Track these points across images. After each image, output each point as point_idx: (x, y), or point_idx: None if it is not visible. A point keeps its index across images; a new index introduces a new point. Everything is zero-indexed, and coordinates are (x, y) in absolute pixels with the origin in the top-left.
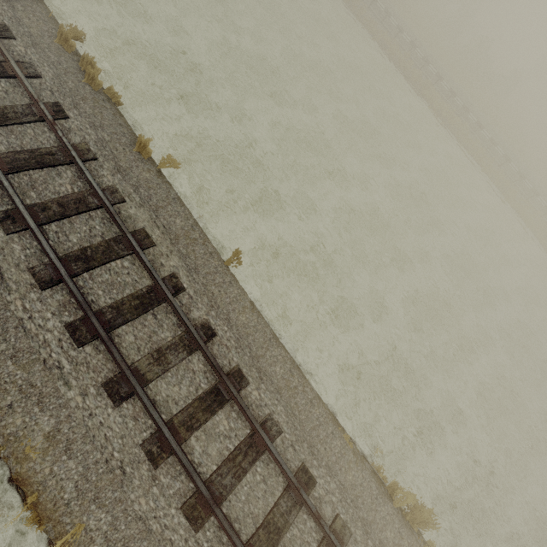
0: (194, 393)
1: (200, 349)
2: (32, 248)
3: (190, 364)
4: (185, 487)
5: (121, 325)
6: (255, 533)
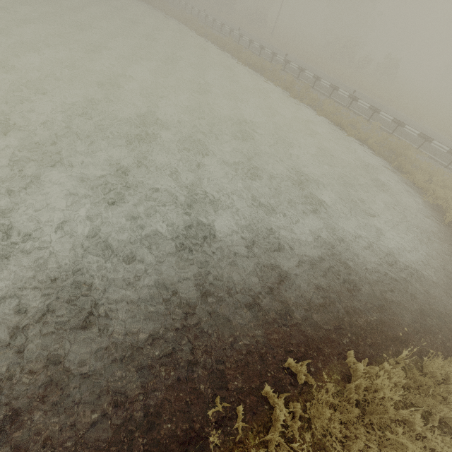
0: None
1: None
2: None
3: None
4: None
5: None
6: None
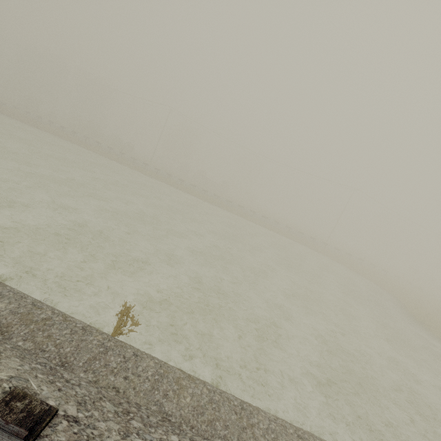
0: None
1: None
2: None
3: None
4: None
5: None
6: None
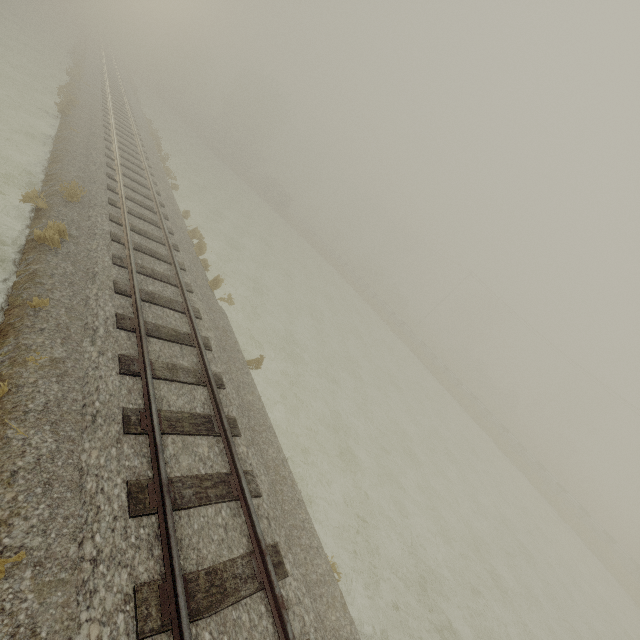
0: (187, 410)
1: (208, 385)
2: (123, 276)
3: (194, 390)
4: (142, 469)
5: (155, 336)
6: (195, 571)
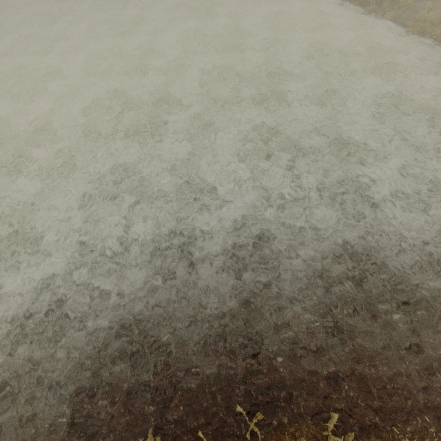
0: None
1: None
2: None
3: None
4: None
5: None
6: None
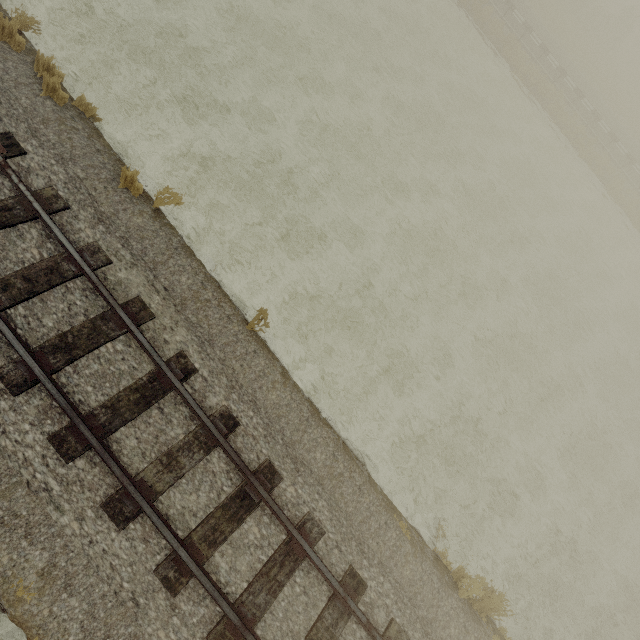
0: (216, 500)
1: (220, 445)
2: None
3: (208, 465)
4: (211, 612)
5: (119, 428)
6: None
